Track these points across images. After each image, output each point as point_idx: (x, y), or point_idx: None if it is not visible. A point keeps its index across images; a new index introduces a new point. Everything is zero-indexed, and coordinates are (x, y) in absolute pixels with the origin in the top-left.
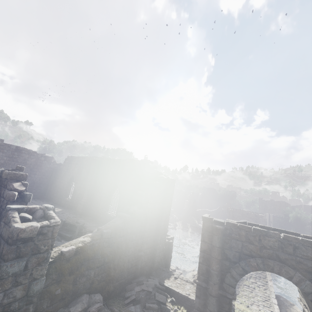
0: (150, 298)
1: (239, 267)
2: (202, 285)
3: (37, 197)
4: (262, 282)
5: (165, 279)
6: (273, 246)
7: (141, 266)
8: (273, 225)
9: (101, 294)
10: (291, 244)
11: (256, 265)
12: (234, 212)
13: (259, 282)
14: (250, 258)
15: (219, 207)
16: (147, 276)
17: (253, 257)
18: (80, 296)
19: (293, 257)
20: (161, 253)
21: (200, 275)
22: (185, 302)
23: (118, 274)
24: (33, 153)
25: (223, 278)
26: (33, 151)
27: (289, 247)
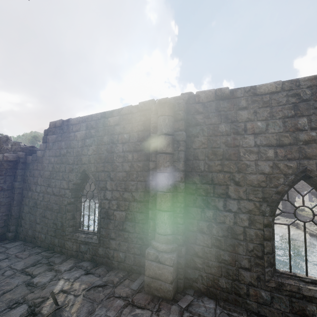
0: None
1: None
2: None
3: None
4: None
5: None
6: None
7: None
8: None
9: None
10: None
11: None
12: None
13: None
14: None
15: None
16: None
17: None
18: None
19: None
20: None
21: None
22: None
23: None
24: None
25: None
26: None
27: None
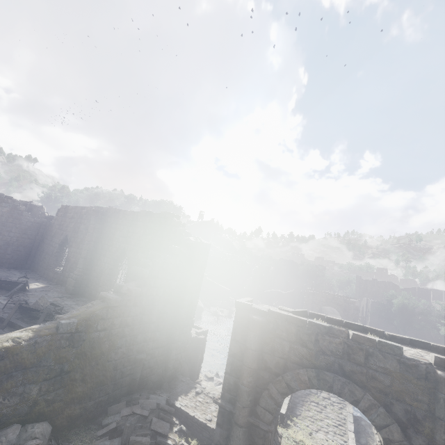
0: (143, 426)
1: (281, 383)
2: (226, 408)
3: (14, 266)
4: (337, 398)
5: (180, 394)
6: (336, 352)
7: (143, 376)
8: (371, 315)
9: (53, 422)
10: (363, 349)
11: (307, 380)
12: (315, 295)
13: (333, 397)
14: (300, 368)
15: (296, 288)
16: (154, 389)
17: (304, 367)
18: (5, 427)
19: (364, 369)
20: (181, 354)
21: (225, 391)
22: (202, 431)
23: (93, 389)
24: (7, 199)
25: (257, 397)
26: (6, 196)
27: (359, 354)
